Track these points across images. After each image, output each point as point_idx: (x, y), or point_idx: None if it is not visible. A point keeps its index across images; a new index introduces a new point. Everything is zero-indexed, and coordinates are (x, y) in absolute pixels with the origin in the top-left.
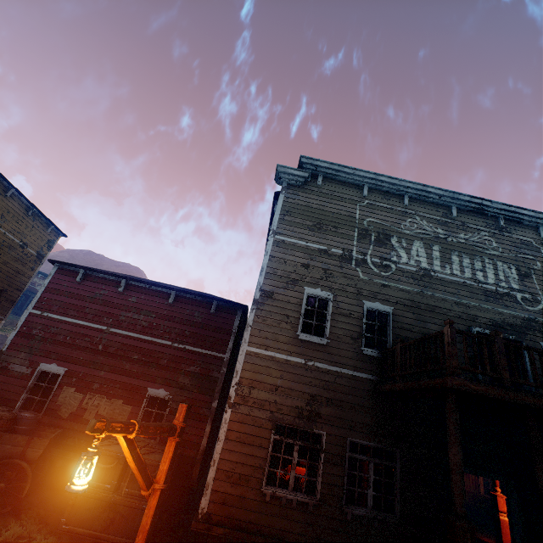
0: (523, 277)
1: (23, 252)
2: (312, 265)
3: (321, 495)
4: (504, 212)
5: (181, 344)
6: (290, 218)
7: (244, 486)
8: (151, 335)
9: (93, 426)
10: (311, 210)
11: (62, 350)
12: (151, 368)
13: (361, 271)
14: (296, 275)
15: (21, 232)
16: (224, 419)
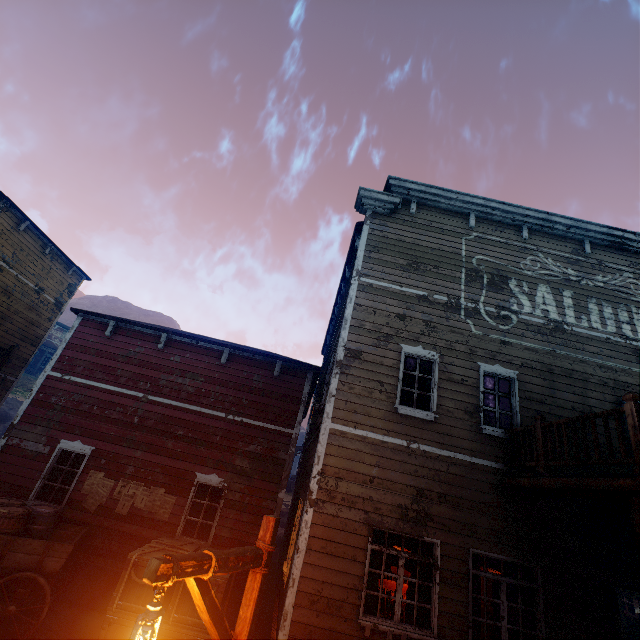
0: None
1: (38, 299)
2: (409, 315)
3: (438, 629)
4: None
5: (237, 417)
6: (378, 255)
7: (335, 615)
8: (199, 404)
9: (155, 571)
10: (405, 245)
11: (88, 424)
12: (200, 447)
13: (473, 324)
14: (389, 329)
15: (37, 274)
16: (304, 522)
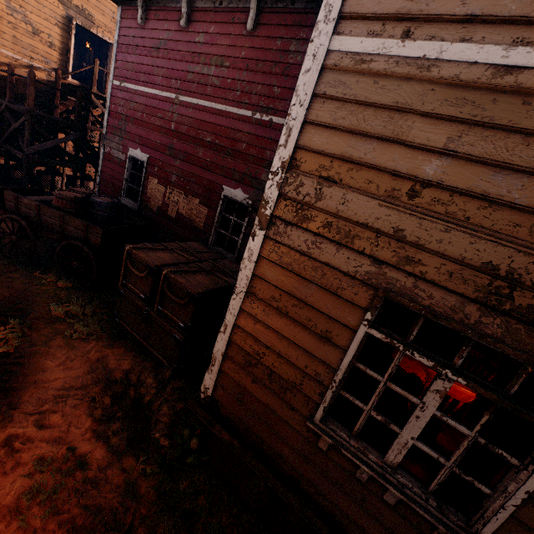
0: None
1: None
2: None
3: None
4: None
5: (265, 115)
6: None
7: (277, 395)
8: (225, 102)
9: None
10: None
11: (142, 132)
12: (226, 157)
13: None
14: None
15: None
16: (247, 251)
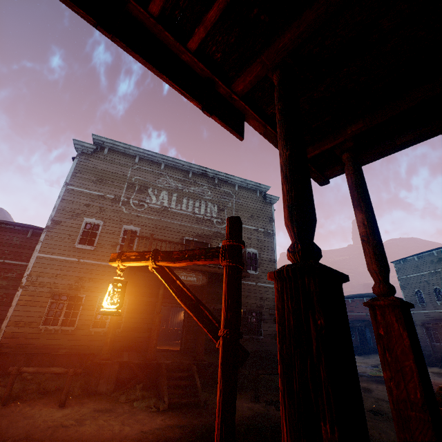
0: (220, 210)
1: None
2: (92, 204)
3: (78, 326)
4: (218, 176)
5: (0, 260)
6: (81, 175)
7: (28, 327)
8: None
9: None
10: (97, 170)
11: None
12: None
13: (125, 208)
14: (80, 211)
15: None
16: (16, 295)
